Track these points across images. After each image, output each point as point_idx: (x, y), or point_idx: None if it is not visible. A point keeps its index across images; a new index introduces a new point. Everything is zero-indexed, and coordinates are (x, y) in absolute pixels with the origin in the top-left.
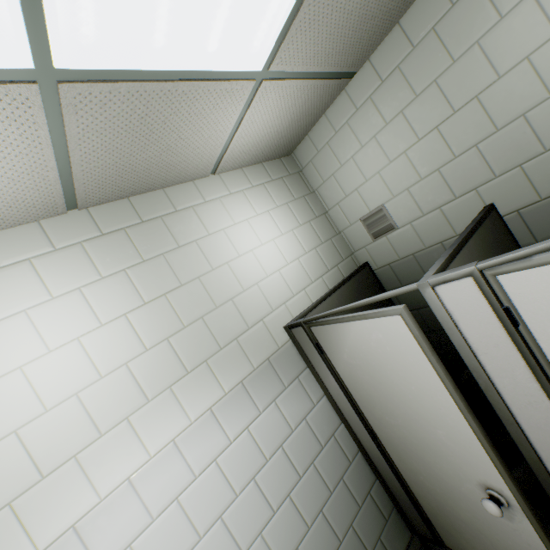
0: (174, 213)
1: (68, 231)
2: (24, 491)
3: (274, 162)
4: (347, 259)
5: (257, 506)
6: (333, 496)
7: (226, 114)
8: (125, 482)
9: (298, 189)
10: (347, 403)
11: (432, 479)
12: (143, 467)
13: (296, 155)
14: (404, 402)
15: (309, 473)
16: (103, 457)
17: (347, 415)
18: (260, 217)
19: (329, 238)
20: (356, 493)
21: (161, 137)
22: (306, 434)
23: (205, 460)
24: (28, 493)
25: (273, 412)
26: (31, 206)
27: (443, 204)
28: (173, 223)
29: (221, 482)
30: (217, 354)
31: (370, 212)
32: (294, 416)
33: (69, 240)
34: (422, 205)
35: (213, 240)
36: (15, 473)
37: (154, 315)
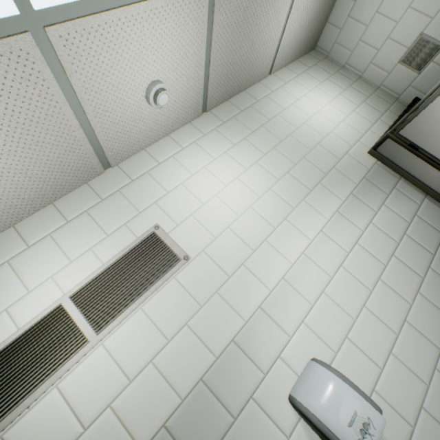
0: (256, 102)
1: (206, 124)
2: (247, 258)
3: (305, 57)
4: (395, 104)
5: (405, 273)
6: None
7: (284, 2)
8: (302, 255)
9: (331, 68)
10: None
11: None
12: (309, 247)
13: (319, 46)
14: None
15: (439, 253)
16: (282, 241)
17: None
18: (313, 92)
19: (372, 93)
20: None
21: (250, 31)
22: (422, 225)
23: (349, 243)
24: (250, 259)
25: (386, 211)
26: (189, 107)
27: None
28: (258, 108)
29: (368, 257)
30: (325, 178)
31: (408, 49)
32: (405, 213)
33: (208, 129)
34: None
35: (288, 112)
36: (237, 248)
37: (273, 160)
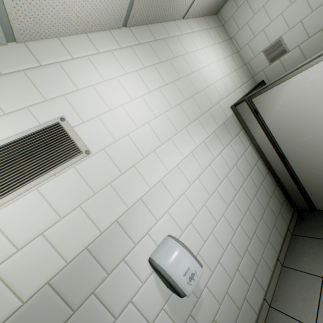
0: (169, 38)
1: (124, 39)
2: (138, 162)
3: (210, 17)
4: (251, 80)
5: (230, 188)
6: (259, 190)
7: None
8: (176, 166)
9: (223, 35)
10: (268, 143)
11: (322, 167)
12: (182, 162)
13: (220, 14)
14: (319, 120)
15: (248, 179)
16: (165, 154)
17: (266, 151)
18: (208, 48)
19: (241, 66)
20: (268, 191)
21: None
22: (245, 161)
23: (206, 164)
24: (140, 163)
25: (230, 148)
26: (112, 14)
27: None
28: (169, 43)
29: (214, 175)
30: (202, 116)
31: (271, 44)
32: (238, 152)
33: (125, 44)
34: (309, 31)
35: (189, 56)
36: (132, 153)
37: (171, 91)
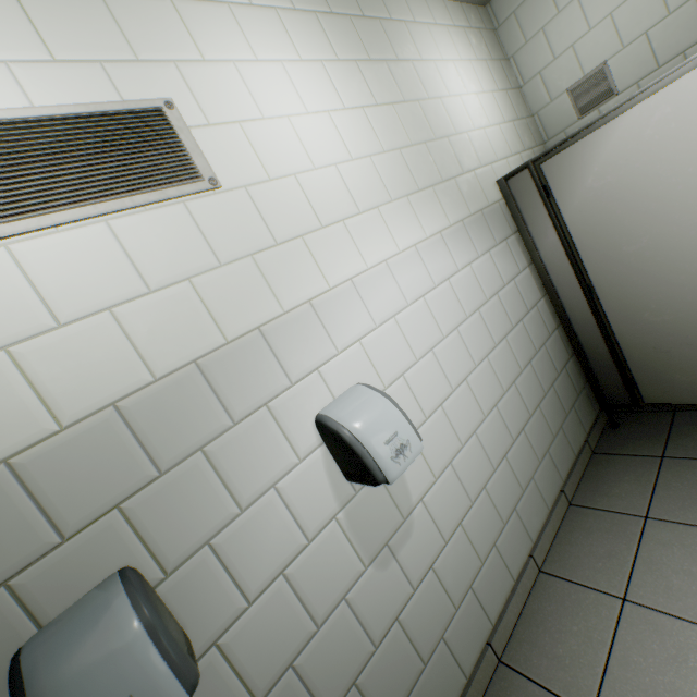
0: (389, 21)
1: None
2: (310, 232)
3: (471, 8)
4: (540, 147)
5: (482, 334)
6: (538, 355)
7: None
8: (384, 263)
9: (494, 50)
10: (563, 260)
11: (663, 307)
12: (395, 258)
13: (492, 6)
14: (665, 204)
15: (519, 328)
16: (364, 233)
17: (557, 279)
18: (464, 64)
19: (524, 117)
20: (555, 362)
21: None
22: (515, 294)
23: (441, 276)
24: (313, 235)
25: (489, 261)
26: None
27: (690, 47)
28: (389, 31)
29: (454, 301)
30: (440, 185)
31: (585, 77)
32: (505, 273)
33: (304, 4)
34: (660, 54)
35: (426, 68)
36: (300, 212)
37: (385, 121)
